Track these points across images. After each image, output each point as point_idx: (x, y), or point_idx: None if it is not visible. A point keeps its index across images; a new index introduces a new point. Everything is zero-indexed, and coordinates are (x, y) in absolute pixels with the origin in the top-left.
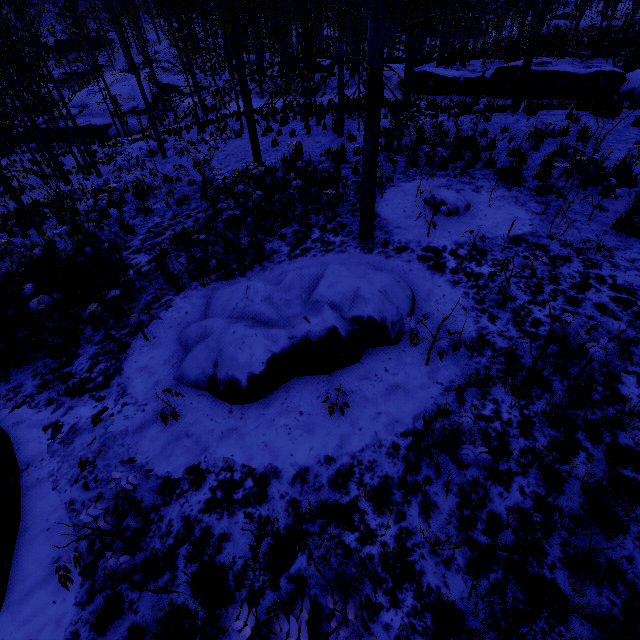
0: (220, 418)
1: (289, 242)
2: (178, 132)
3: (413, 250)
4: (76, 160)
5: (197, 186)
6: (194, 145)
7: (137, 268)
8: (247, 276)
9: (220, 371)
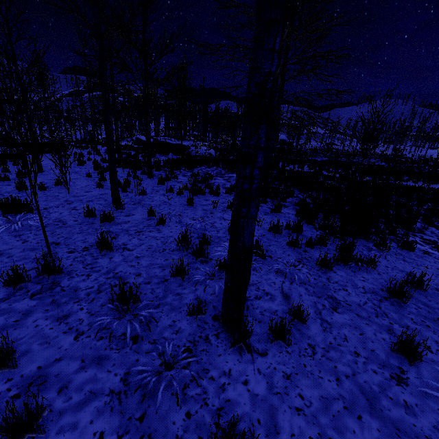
0: None
1: None
2: None
3: None
4: None
5: None
6: None
7: None
8: None
9: None
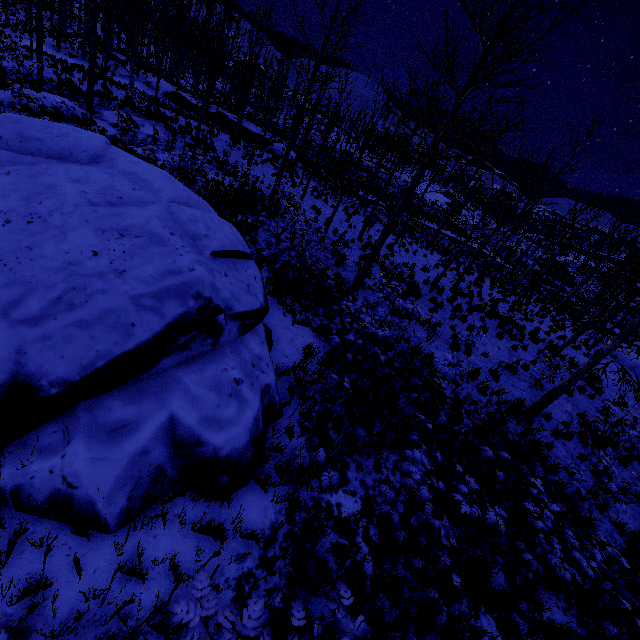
0: (5, 110)
1: None
2: None
3: (109, 122)
4: None
5: None
6: None
7: None
8: None
9: (7, 99)
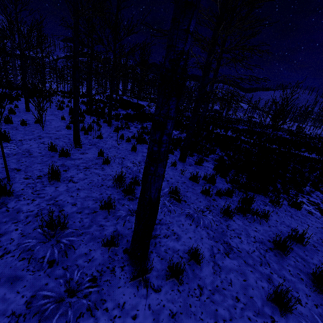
0: None
1: None
2: None
3: None
4: None
5: None
6: None
7: None
8: None
9: None
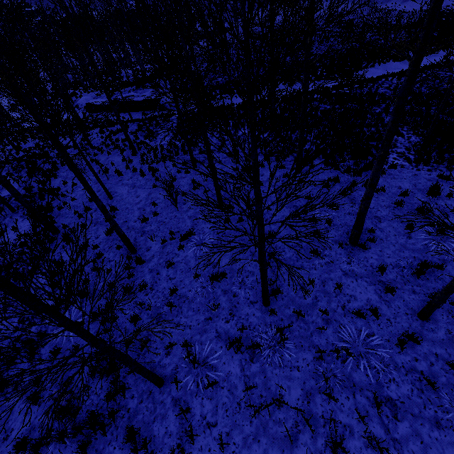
0: None
1: None
2: None
3: None
4: None
5: None
6: None
7: None
8: None
9: None
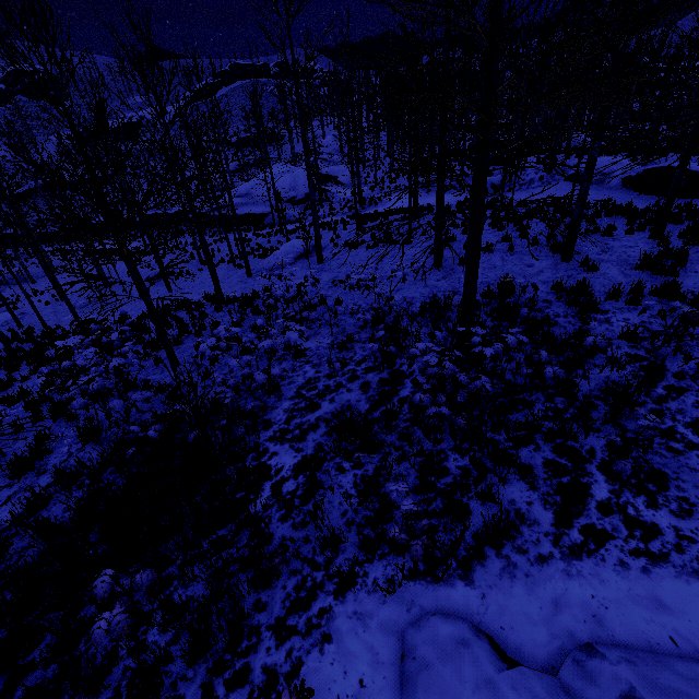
0: None
1: (546, 495)
2: (334, 227)
3: None
4: (231, 252)
5: (377, 345)
6: (353, 248)
7: (277, 481)
8: (477, 584)
9: None
